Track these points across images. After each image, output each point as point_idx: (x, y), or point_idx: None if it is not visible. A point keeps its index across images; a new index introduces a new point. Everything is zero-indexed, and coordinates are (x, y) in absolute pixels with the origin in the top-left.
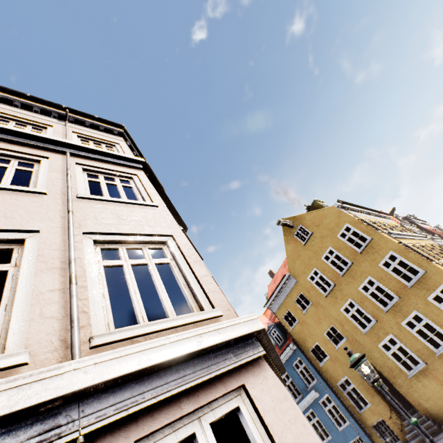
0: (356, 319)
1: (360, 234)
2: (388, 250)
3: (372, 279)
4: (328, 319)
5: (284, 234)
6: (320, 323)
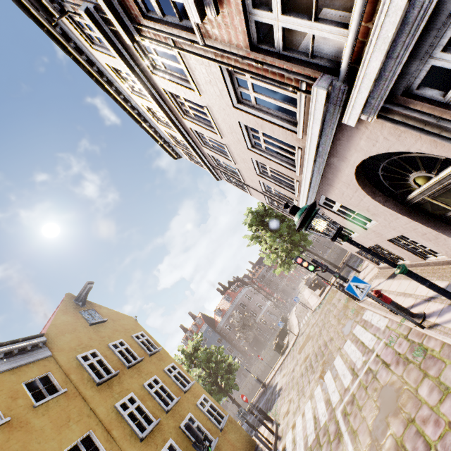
0: (134, 420)
1: (152, 342)
2: (171, 362)
3: (158, 378)
4: (87, 420)
5: (65, 304)
6: (66, 427)
